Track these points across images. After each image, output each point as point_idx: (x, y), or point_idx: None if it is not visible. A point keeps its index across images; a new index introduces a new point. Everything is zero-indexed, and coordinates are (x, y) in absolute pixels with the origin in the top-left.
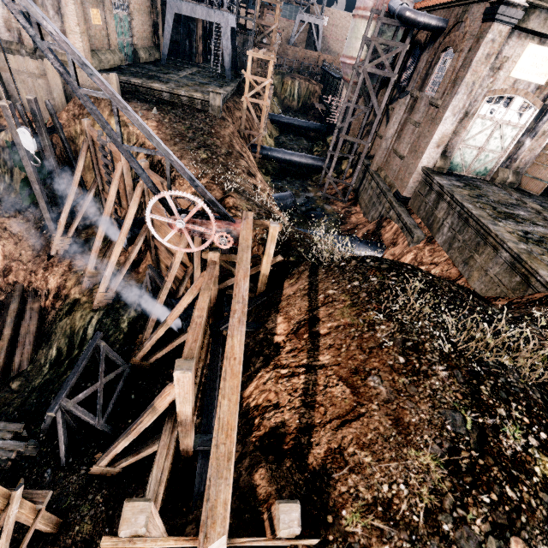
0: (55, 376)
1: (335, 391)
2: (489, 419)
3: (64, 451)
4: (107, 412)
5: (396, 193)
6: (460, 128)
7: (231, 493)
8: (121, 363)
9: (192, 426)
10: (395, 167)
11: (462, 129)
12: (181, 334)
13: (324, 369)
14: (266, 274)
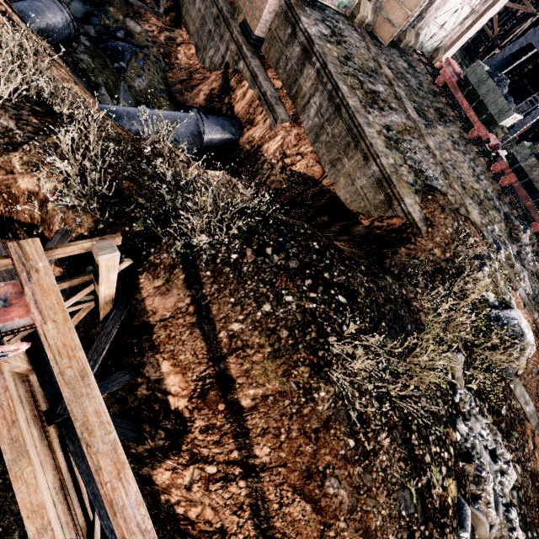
0: None
1: (294, 512)
2: (424, 478)
3: None
4: None
5: (244, 26)
6: None
7: None
8: None
9: None
10: None
11: None
12: None
13: (268, 473)
14: (111, 294)
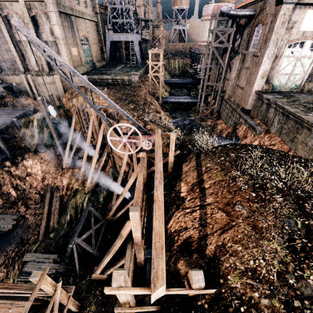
0: (70, 229)
1: (217, 216)
2: (312, 221)
3: (78, 267)
4: (97, 245)
5: (241, 109)
6: (274, 65)
7: (166, 276)
8: (101, 219)
9: (142, 246)
10: (239, 94)
11: (276, 65)
12: (131, 200)
13: (209, 205)
14: (172, 161)
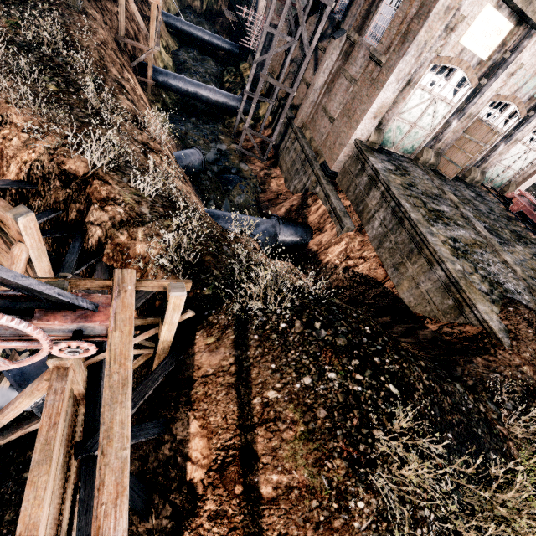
0: None
1: None
2: None
3: None
4: None
5: (323, 165)
6: (399, 98)
7: None
8: None
9: None
10: (323, 130)
11: (401, 100)
12: (36, 420)
13: None
14: (169, 339)
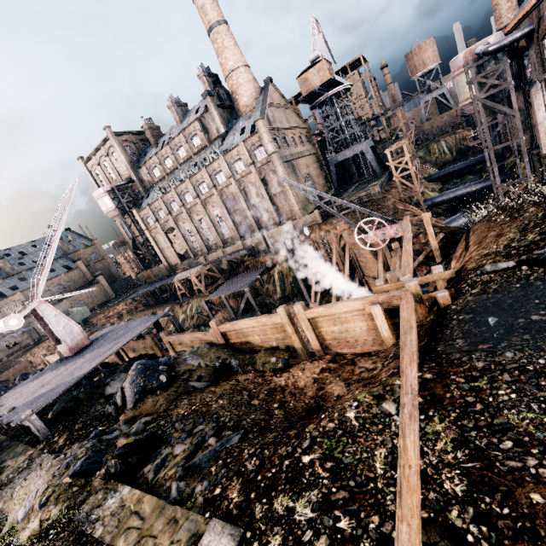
0: None
1: (471, 250)
2: None
3: None
4: None
5: None
6: None
7: None
8: None
9: None
10: None
11: None
12: None
13: (468, 251)
14: (436, 248)
